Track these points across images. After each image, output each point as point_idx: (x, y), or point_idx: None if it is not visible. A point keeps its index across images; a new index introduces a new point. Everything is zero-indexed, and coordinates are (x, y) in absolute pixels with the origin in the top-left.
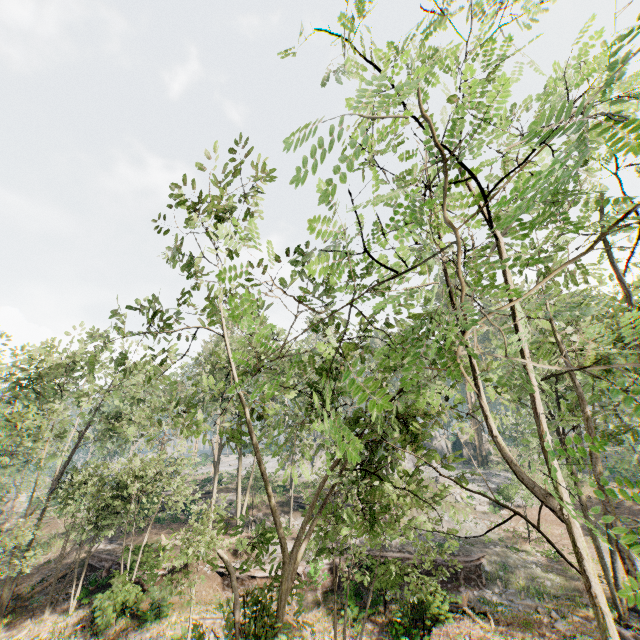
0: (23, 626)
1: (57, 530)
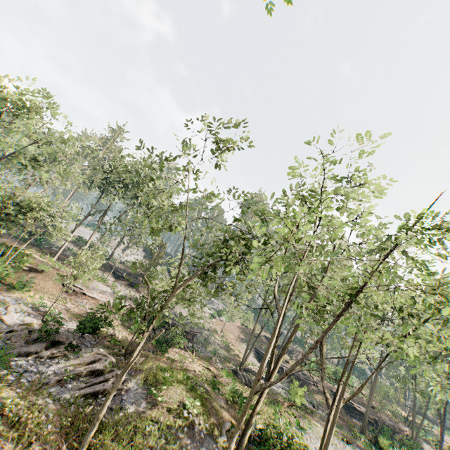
0: None
1: None
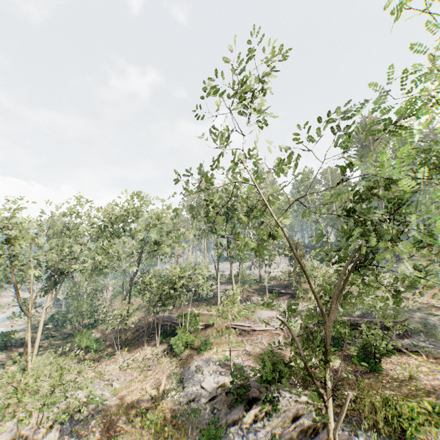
0: (136, 352)
1: (132, 306)
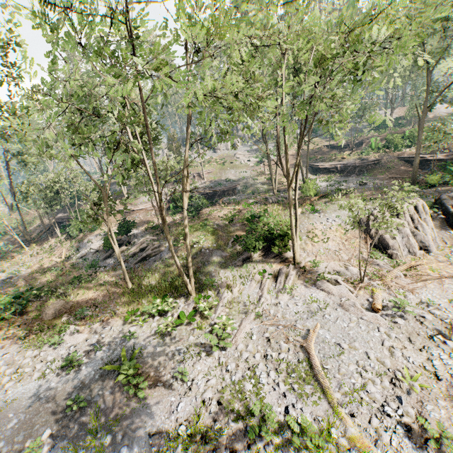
0: (43, 244)
1: (34, 215)
